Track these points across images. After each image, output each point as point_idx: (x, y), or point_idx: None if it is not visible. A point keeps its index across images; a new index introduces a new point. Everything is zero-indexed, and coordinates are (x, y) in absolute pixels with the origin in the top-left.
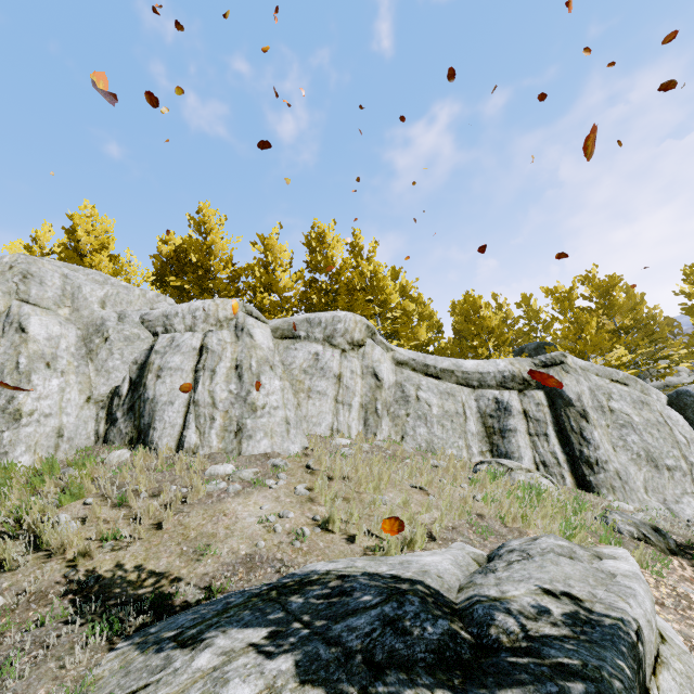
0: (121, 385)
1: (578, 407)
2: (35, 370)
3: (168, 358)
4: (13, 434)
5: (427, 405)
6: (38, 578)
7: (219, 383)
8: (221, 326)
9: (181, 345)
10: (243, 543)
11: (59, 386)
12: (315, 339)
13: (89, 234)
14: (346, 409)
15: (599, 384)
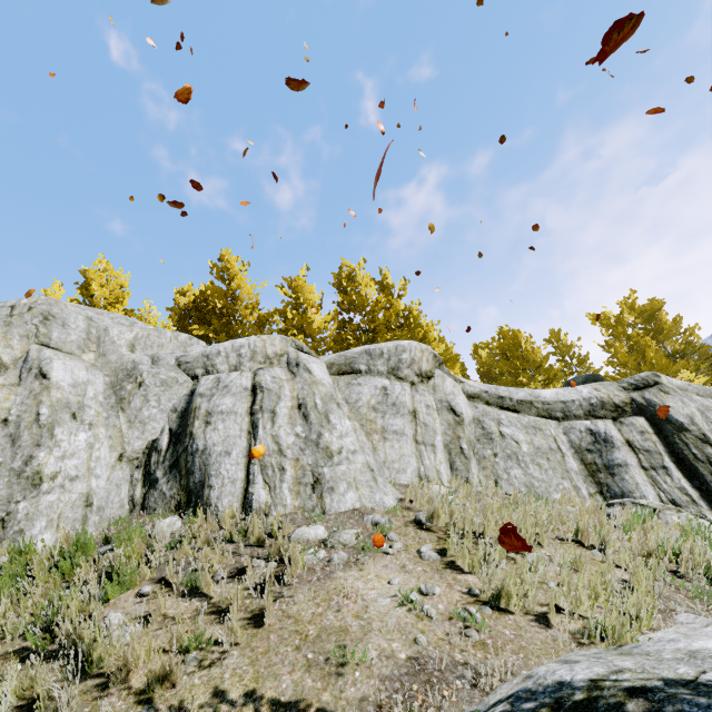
0: (160, 438)
1: (695, 431)
2: (58, 422)
3: (217, 400)
4: (31, 504)
5: (514, 441)
6: None
7: (282, 426)
8: (271, 364)
9: (230, 385)
10: (394, 640)
11: (86, 441)
12: (378, 373)
13: (103, 289)
14: (430, 450)
15: (705, 404)
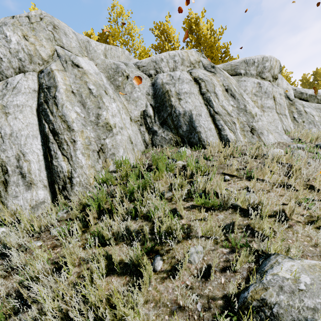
0: (146, 109)
1: None
2: (101, 95)
3: (179, 86)
4: (112, 140)
5: (311, 115)
6: (313, 242)
7: (223, 100)
8: (194, 67)
9: (181, 78)
10: None
11: (116, 108)
12: (251, 75)
13: None
14: (284, 117)
15: None
